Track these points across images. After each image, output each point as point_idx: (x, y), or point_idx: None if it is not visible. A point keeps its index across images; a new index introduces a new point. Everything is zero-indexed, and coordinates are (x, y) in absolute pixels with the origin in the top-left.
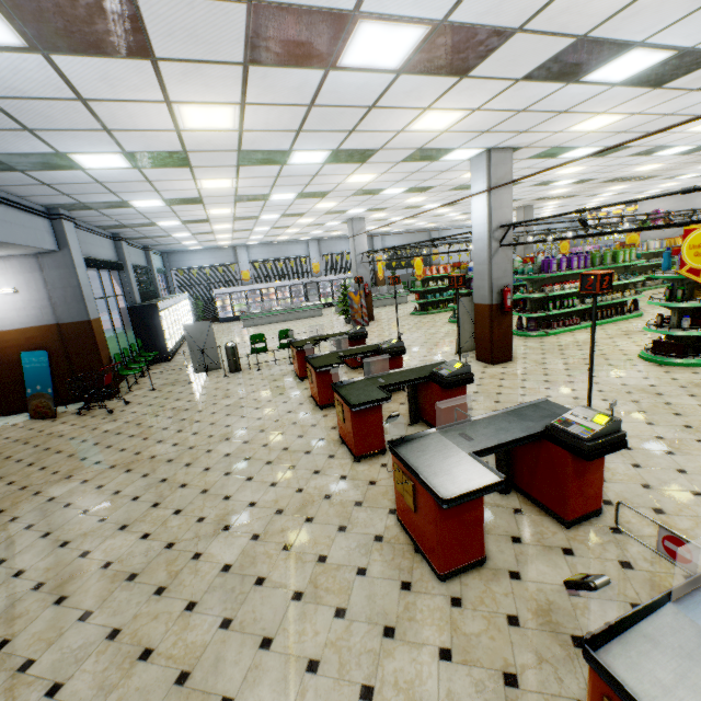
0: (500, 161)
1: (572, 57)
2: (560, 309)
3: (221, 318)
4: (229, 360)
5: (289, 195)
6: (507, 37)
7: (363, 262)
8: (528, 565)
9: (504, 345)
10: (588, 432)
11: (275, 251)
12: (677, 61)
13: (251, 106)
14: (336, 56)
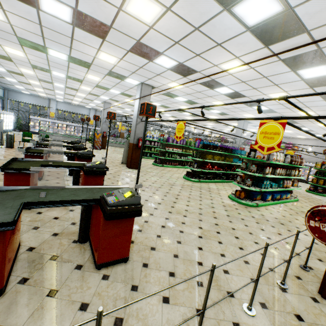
0: (146, 89)
1: (142, 49)
2: (171, 158)
3: (31, 131)
4: (7, 141)
5: (62, 74)
6: (109, 28)
7: (105, 121)
8: (50, 211)
9: (137, 162)
10: (90, 165)
11: (72, 108)
12: (182, 67)
13: (8, 12)
14: (38, 4)
